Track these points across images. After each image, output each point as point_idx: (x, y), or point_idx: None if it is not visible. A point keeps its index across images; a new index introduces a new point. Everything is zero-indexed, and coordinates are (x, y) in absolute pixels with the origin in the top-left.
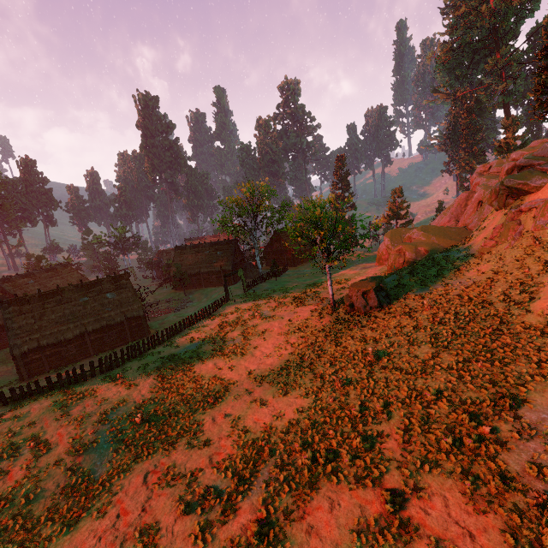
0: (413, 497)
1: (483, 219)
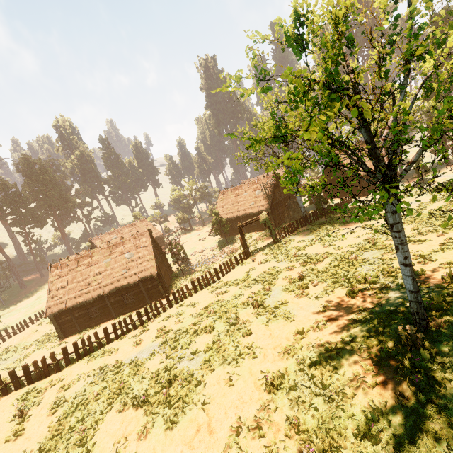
0: None
1: None
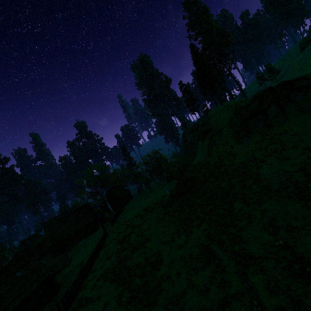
0: (266, 213)
1: (197, 147)
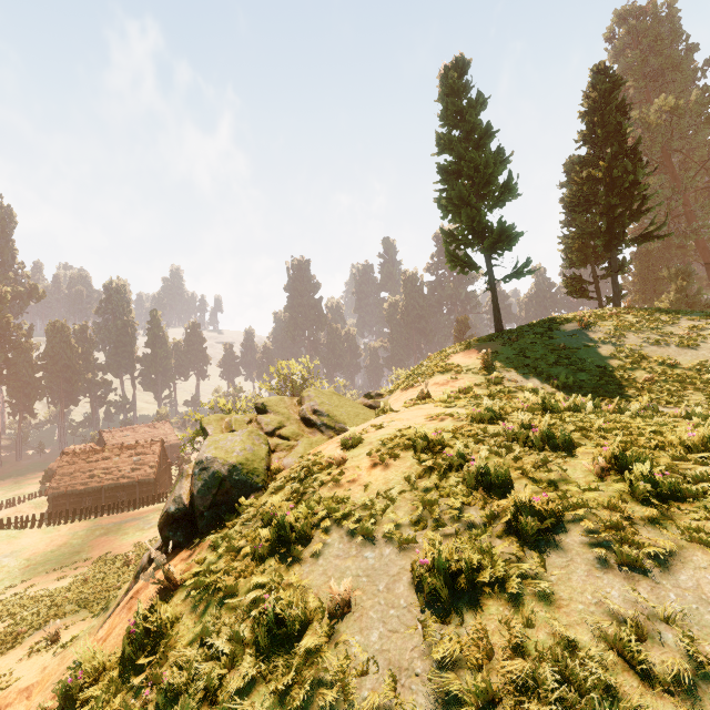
0: None
1: None
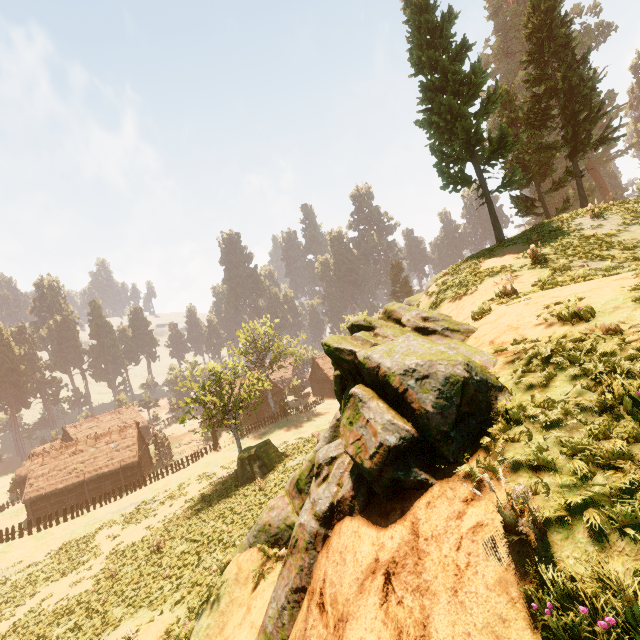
0: None
1: None
